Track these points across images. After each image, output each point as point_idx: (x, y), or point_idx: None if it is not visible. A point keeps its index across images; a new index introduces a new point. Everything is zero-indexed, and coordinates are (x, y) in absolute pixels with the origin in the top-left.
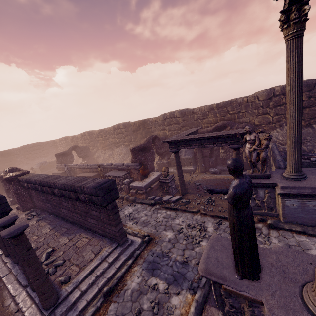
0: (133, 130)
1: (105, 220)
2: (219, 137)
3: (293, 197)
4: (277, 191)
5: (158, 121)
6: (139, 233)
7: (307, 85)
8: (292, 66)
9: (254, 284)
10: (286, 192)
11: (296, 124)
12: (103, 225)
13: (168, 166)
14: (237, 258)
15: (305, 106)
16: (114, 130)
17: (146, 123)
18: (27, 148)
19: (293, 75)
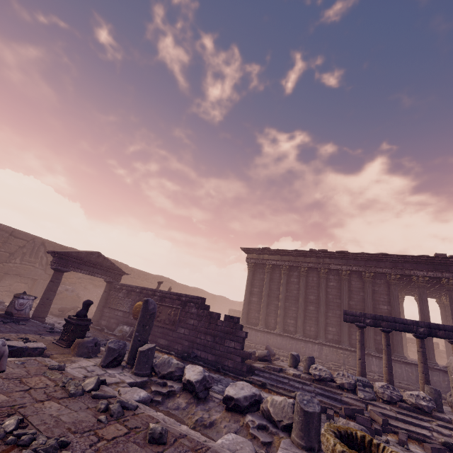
0: None
1: None
2: None
3: None
4: None
5: None
6: None
7: None
8: None
9: None
10: None
11: None
12: None
13: None
14: None
15: None
16: None
17: None
18: (222, 299)
19: None
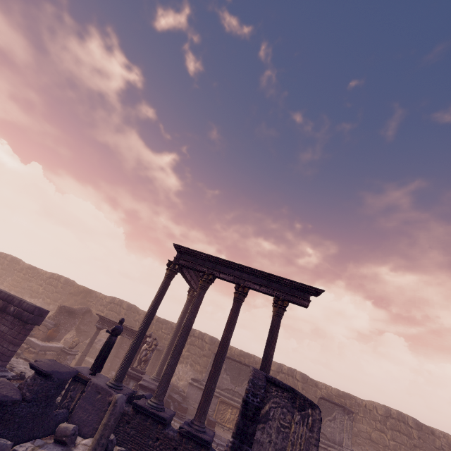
0: (71, 291)
1: (10, 337)
2: (135, 332)
3: (145, 389)
4: (139, 382)
5: (104, 300)
6: (16, 371)
7: (212, 340)
8: (182, 312)
9: (93, 376)
10: (143, 383)
11: (171, 343)
12: (1, 341)
13: (75, 349)
14: (96, 360)
15: (205, 355)
16: (49, 277)
17: (92, 294)
18: None
19: (181, 316)
